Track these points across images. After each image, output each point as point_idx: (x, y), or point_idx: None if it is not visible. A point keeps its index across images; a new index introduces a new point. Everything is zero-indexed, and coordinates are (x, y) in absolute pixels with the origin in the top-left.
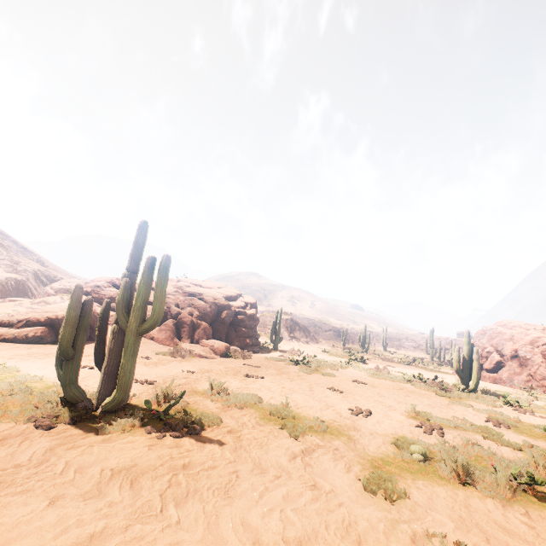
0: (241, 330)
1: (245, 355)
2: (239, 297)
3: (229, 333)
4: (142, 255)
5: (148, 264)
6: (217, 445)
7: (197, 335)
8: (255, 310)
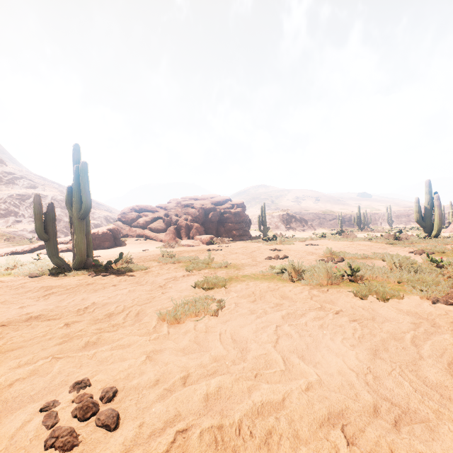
0: (227, 225)
1: (224, 241)
2: (227, 201)
3: (218, 229)
4: None
5: (75, 172)
6: (125, 277)
7: (191, 234)
8: (241, 209)
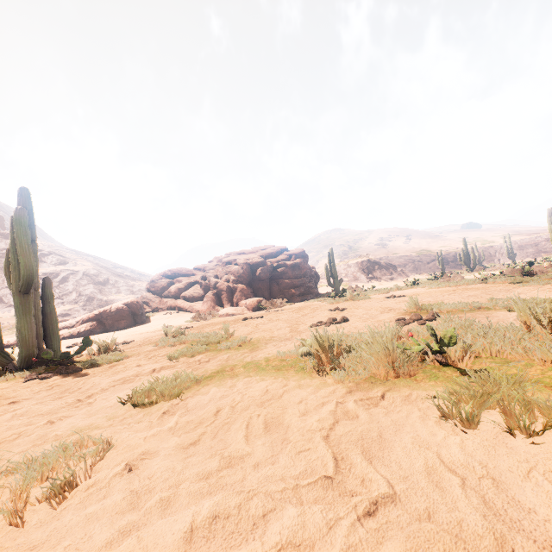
0: (282, 283)
1: (275, 303)
2: (283, 252)
3: (271, 289)
4: (33, 221)
5: (11, 225)
6: (66, 379)
7: (235, 298)
8: (301, 259)
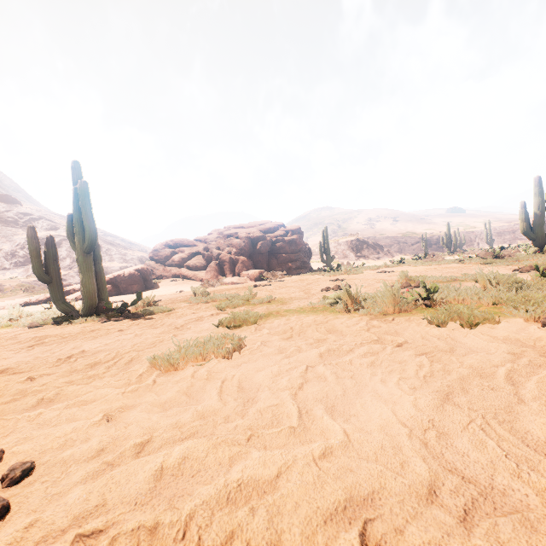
0: (280, 257)
1: (276, 275)
2: (280, 228)
3: (270, 262)
4: None
5: (74, 195)
6: (140, 320)
7: (237, 269)
8: (297, 235)
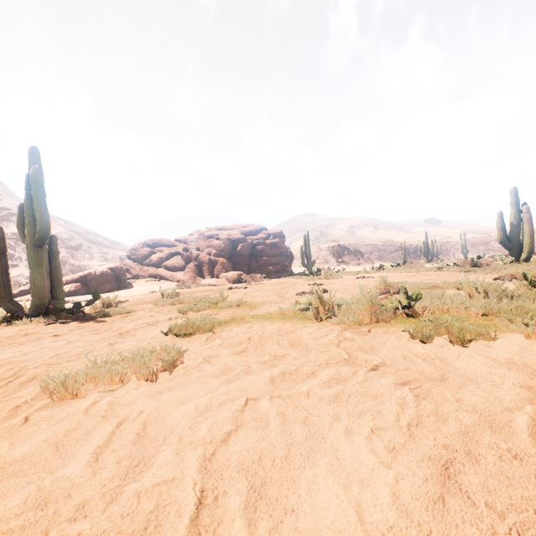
0: (261, 259)
1: (255, 278)
2: (262, 231)
3: (250, 265)
4: None
5: (26, 182)
6: (89, 323)
7: (216, 271)
8: (279, 239)
